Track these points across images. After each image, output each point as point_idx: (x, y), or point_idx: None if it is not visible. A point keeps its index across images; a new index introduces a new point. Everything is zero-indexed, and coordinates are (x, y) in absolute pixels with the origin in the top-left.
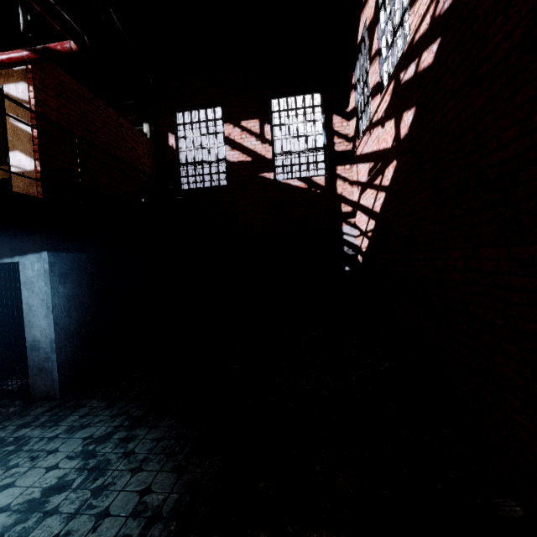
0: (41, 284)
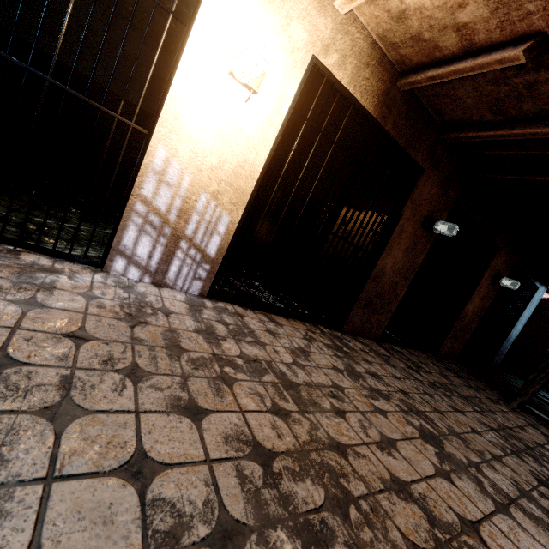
0: (534, 306)
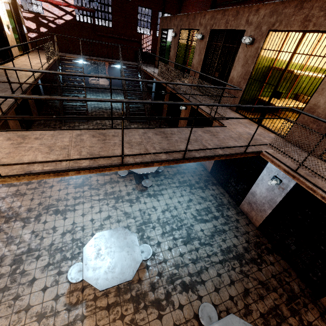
0: None
